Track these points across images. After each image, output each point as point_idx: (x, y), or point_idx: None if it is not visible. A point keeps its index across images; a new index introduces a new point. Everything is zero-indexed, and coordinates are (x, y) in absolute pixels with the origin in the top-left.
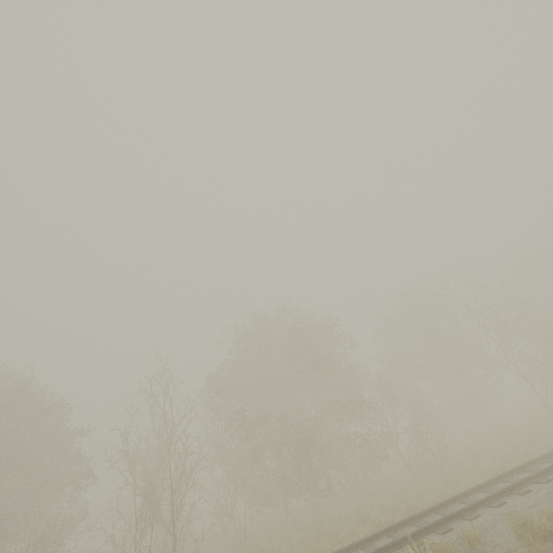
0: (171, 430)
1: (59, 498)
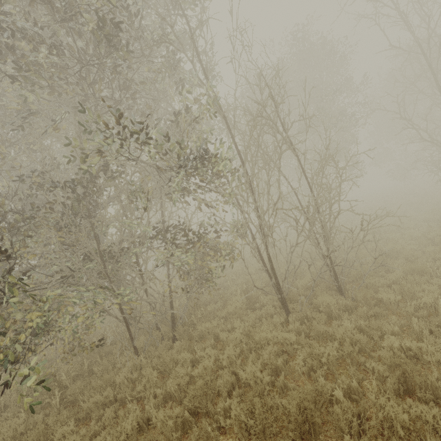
0: None
1: None
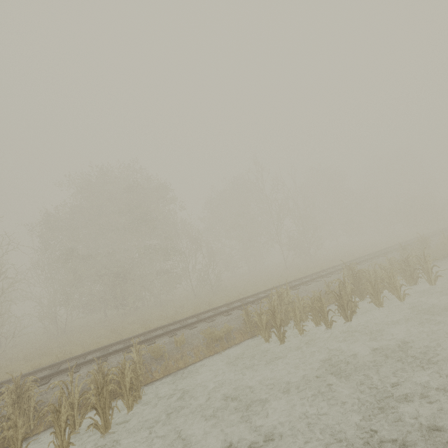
0: None
1: None
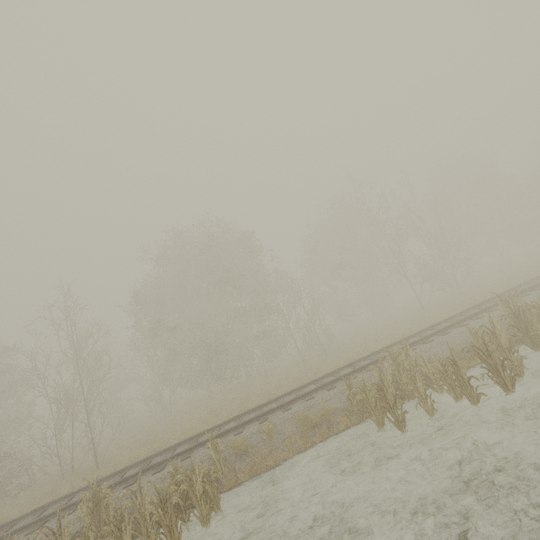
0: (77, 350)
1: (4, 401)
